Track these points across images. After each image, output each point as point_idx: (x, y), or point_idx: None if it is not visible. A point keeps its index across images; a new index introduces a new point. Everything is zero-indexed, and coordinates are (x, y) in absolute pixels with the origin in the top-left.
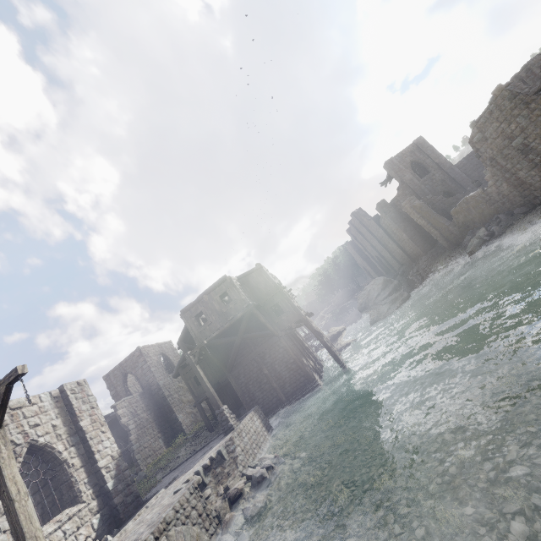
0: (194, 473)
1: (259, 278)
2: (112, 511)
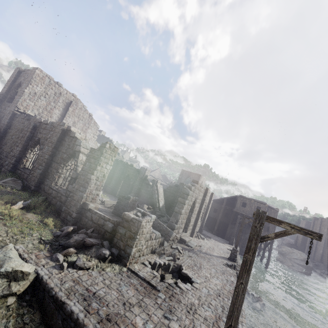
0: (230, 249)
1: (272, 213)
2: (200, 229)
